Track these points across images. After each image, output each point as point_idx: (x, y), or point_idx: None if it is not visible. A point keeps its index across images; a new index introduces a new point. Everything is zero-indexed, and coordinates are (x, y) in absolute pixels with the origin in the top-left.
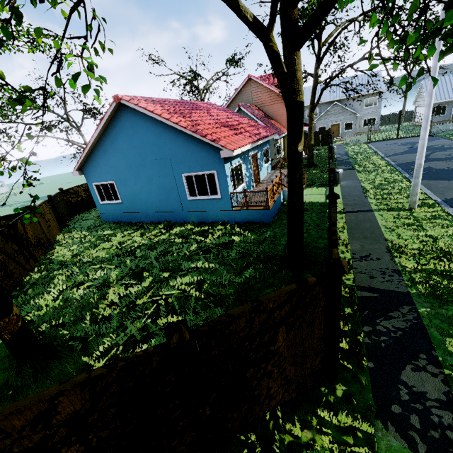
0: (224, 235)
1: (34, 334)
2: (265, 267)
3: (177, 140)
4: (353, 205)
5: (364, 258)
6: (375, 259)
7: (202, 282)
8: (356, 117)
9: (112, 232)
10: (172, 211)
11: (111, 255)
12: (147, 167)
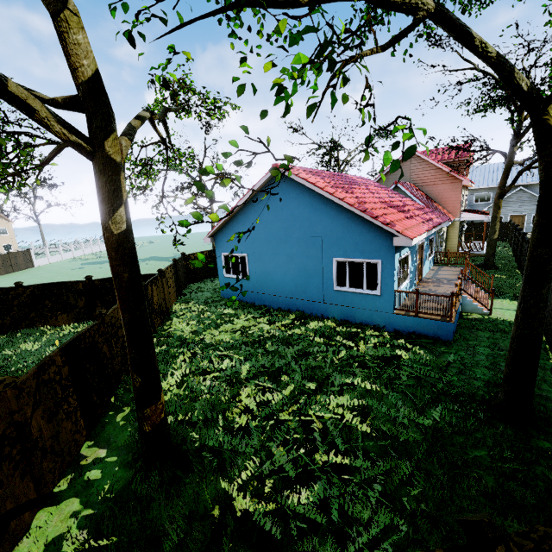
0: (379, 344)
1: (169, 430)
2: (462, 411)
3: (336, 218)
4: None
5: None
6: None
7: (364, 409)
8: None
9: (233, 312)
10: (308, 300)
11: (237, 341)
12: (290, 244)
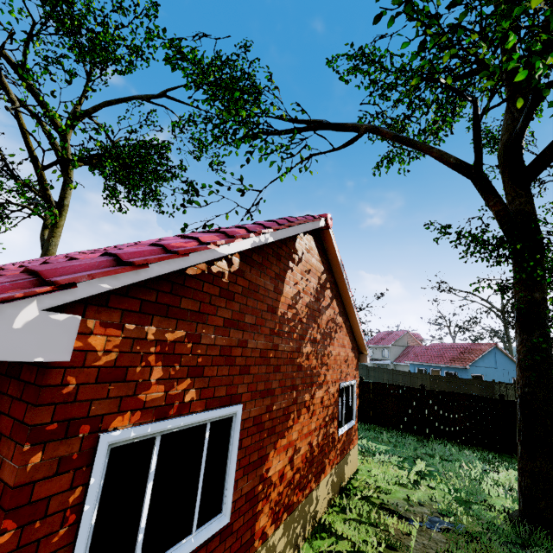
0: None
1: None
2: None
3: (511, 364)
4: None
5: None
6: None
7: None
8: None
9: None
10: None
11: None
12: (499, 371)
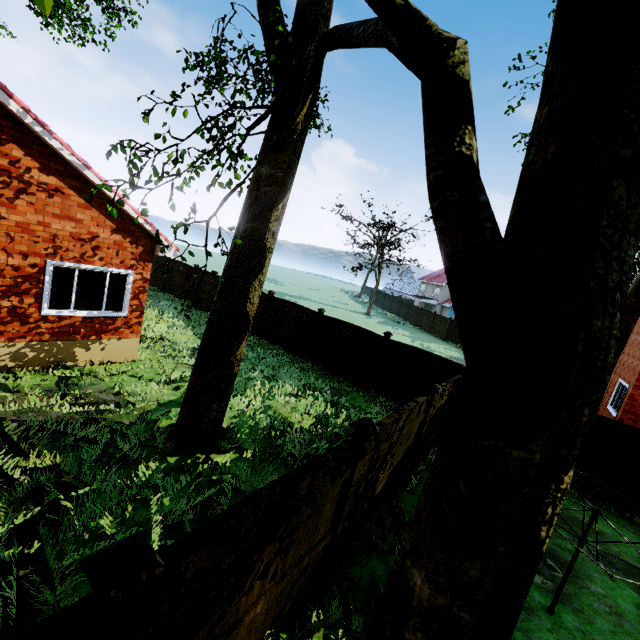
0: None
1: None
2: None
3: None
4: None
5: None
6: None
7: None
8: None
9: None
10: None
11: None
12: None
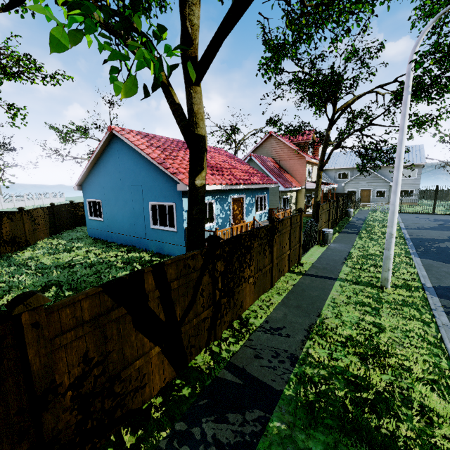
0: None
1: None
2: None
3: (149, 170)
4: (320, 269)
5: (272, 330)
6: (284, 335)
7: None
8: (391, 186)
9: (82, 245)
10: (138, 237)
11: (54, 264)
12: (125, 191)
